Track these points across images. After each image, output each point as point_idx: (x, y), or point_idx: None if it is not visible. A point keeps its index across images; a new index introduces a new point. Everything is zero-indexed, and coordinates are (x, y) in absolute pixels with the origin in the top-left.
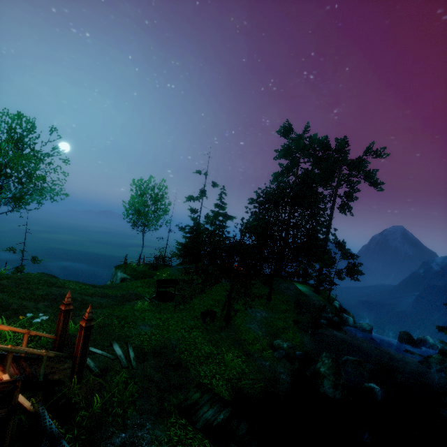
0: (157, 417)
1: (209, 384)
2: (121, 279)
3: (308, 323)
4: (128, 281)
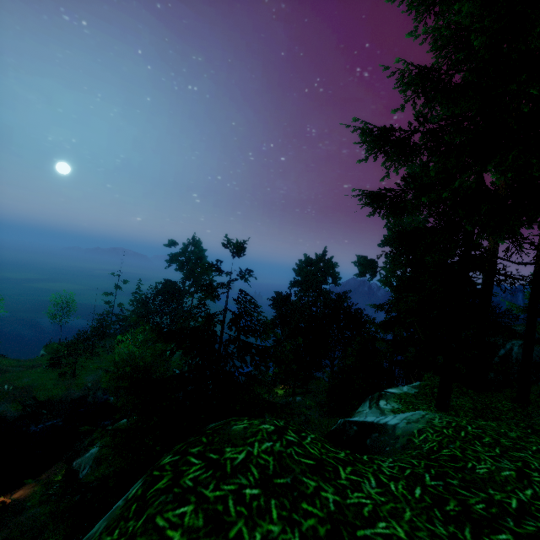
0: (10, 402)
1: (38, 397)
2: (42, 355)
3: (135, 375)
4: (45, 356)
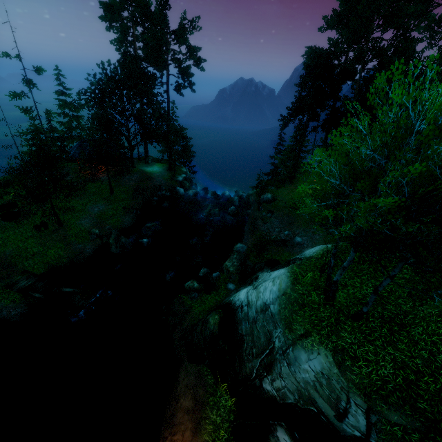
0: None
1: (31, 269)
2: None
3: (139, 204)
4: None
